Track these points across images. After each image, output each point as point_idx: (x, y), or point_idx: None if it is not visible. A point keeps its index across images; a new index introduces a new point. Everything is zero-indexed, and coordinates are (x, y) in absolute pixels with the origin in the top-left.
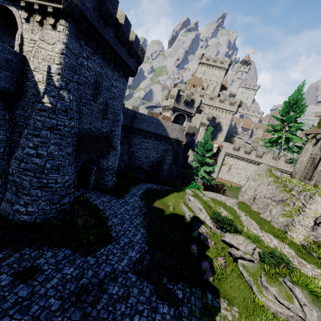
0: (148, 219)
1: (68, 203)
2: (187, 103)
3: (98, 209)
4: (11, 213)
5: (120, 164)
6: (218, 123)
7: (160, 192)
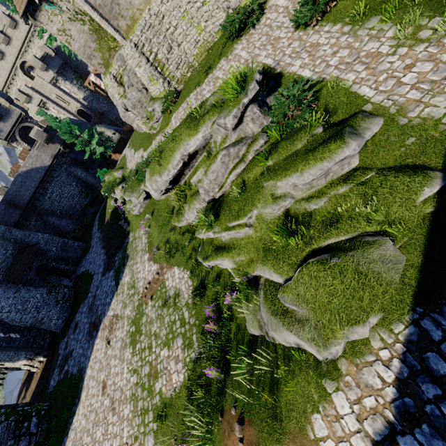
0: (104, 239)
1: (66, 294)
2: (1, 117)
3: (84, 273)
4: (56, 327)
5: (72, 229)
6: (57, 48)
7: (105, 206)
